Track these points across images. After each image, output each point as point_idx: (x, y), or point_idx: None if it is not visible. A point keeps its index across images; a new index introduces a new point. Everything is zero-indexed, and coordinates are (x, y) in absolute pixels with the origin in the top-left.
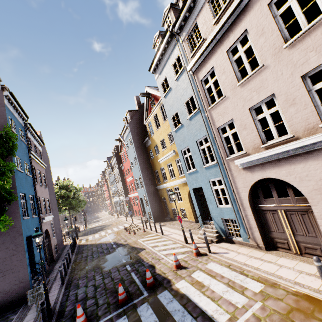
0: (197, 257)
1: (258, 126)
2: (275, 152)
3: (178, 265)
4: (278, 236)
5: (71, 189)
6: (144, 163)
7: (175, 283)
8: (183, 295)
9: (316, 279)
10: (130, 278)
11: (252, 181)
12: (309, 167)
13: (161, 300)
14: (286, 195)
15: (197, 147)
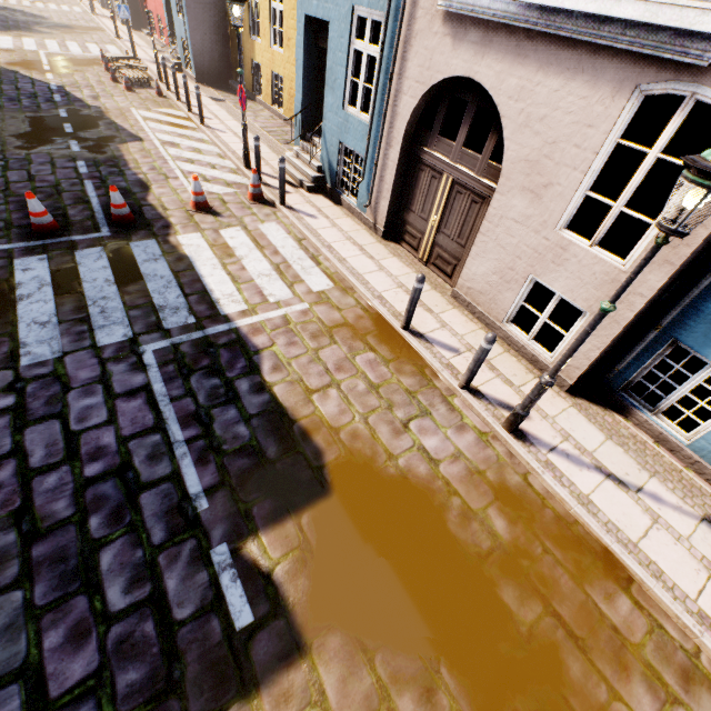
0: (253, 205)
1: None
2: None
3: (200, 205)
4: (414, 224)
5: None
6: None
7: (180, 233)
8: (184, 258)
9: None
10: (79, 192)
11: (441, 74)
12: (564, 98)
13: (136, 252)
14: (502, 152)
15: None
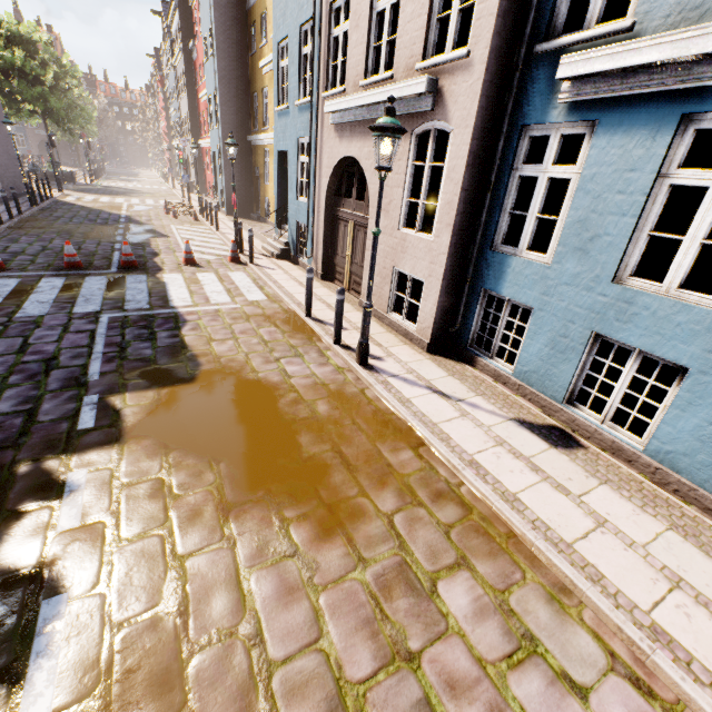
0: (231, 264)
1: (374, 30)
2: (363, 101)
3: (189, 260)
4: (340, 263)
5: (46, 59)
6: (231, 57)
7: (167, 273)
8: (161, 283)
9: (324, 307)
10: (108, 255)
11: (337, 159)
12: None
13: (129, 279)
14: (427, 229)
15: (299, 47)
